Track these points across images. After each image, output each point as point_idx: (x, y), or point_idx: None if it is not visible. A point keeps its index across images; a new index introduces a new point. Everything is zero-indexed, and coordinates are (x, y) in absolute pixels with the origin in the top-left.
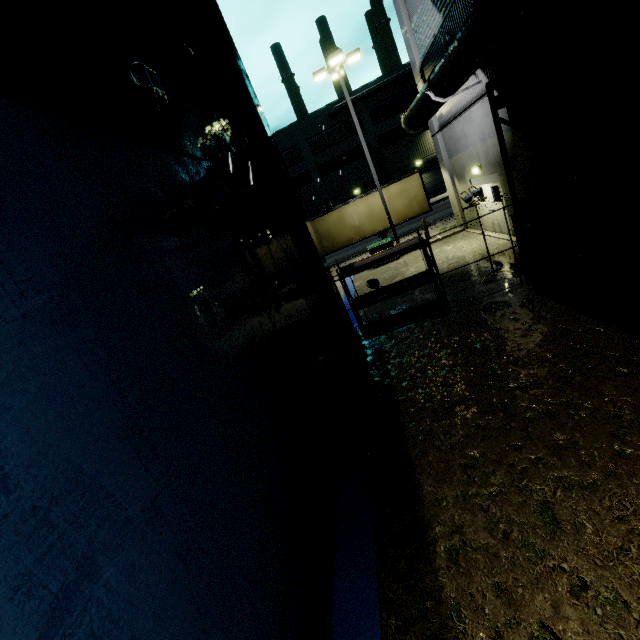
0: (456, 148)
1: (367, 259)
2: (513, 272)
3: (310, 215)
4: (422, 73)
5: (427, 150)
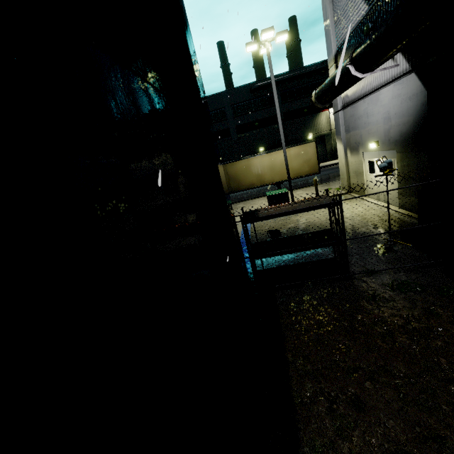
0: (355, 125)
1: (273, 209)
2: (411, 245)
3: (224, 160)
4: (336, 59)
5: (318, 129)
